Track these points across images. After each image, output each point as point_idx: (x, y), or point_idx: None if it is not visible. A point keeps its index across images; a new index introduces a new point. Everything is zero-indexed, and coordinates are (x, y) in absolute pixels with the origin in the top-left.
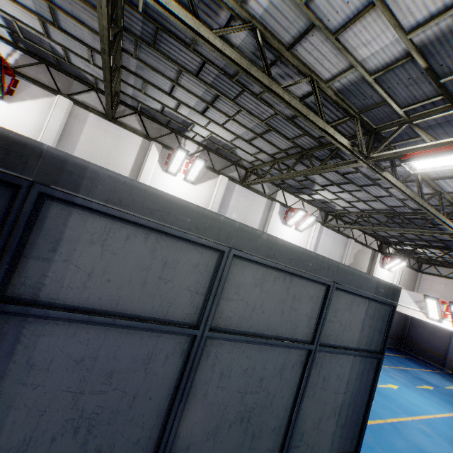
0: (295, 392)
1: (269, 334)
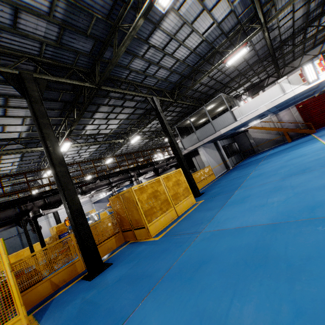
0: (20, 240)
1: (9, 237)
